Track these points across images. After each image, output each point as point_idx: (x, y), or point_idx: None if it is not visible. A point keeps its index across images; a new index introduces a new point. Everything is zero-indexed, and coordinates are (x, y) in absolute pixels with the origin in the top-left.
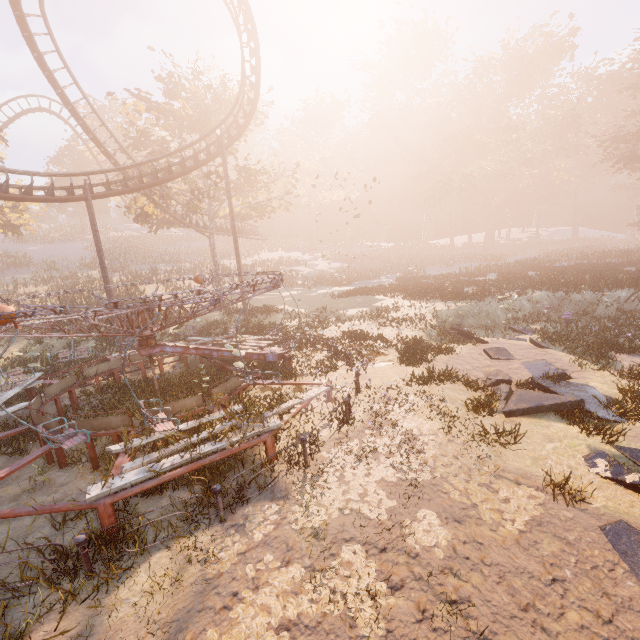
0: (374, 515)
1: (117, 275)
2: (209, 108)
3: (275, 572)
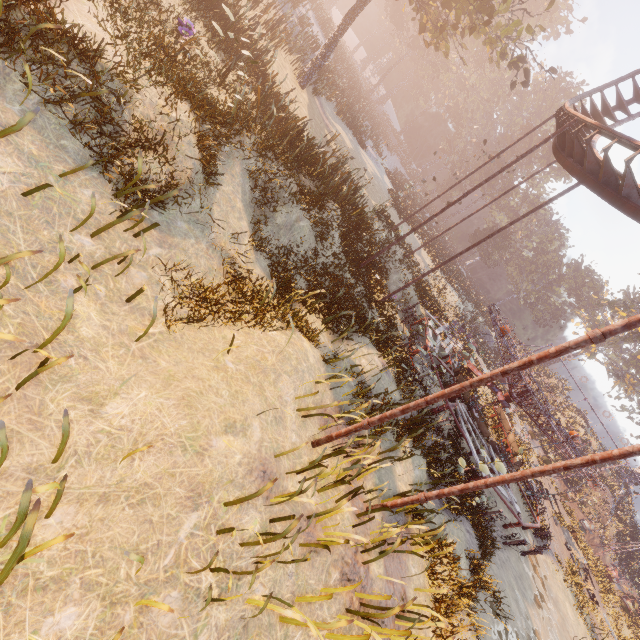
0: None
1: None
2: None
3: None
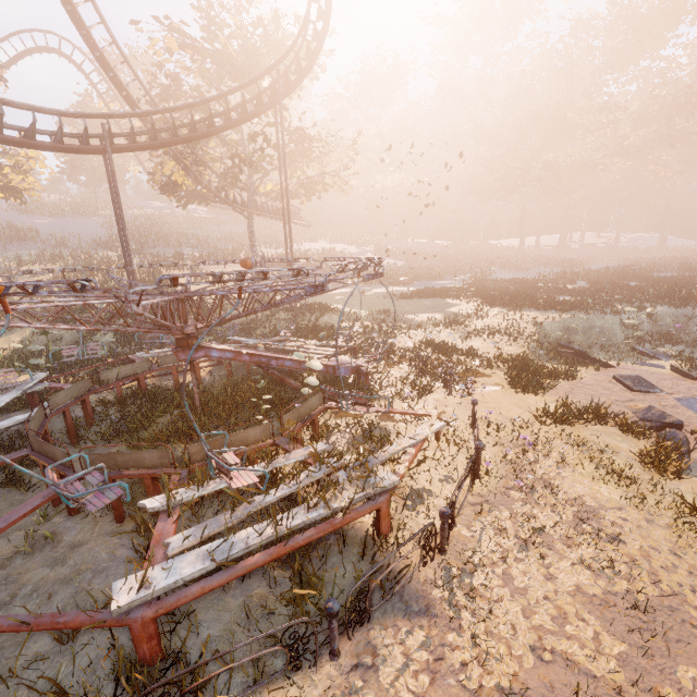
0: (600, 670)
1: (137, 258)
2: (257, 50)
3: None
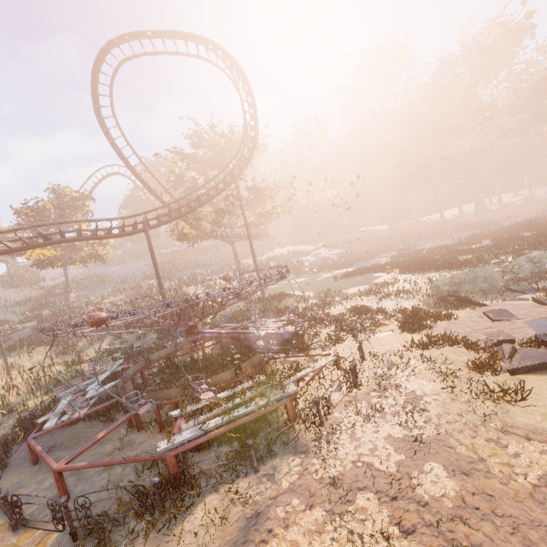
0: (384, 467)
1: (168, 281)
2: (223, 149)
3: (301, 514)
